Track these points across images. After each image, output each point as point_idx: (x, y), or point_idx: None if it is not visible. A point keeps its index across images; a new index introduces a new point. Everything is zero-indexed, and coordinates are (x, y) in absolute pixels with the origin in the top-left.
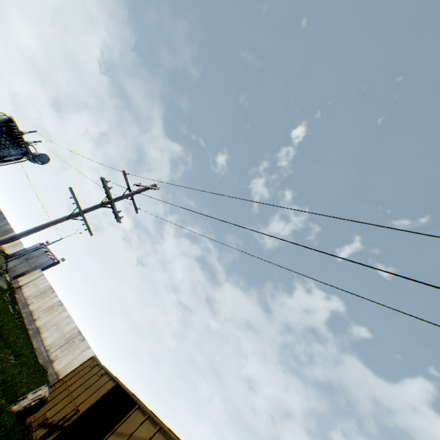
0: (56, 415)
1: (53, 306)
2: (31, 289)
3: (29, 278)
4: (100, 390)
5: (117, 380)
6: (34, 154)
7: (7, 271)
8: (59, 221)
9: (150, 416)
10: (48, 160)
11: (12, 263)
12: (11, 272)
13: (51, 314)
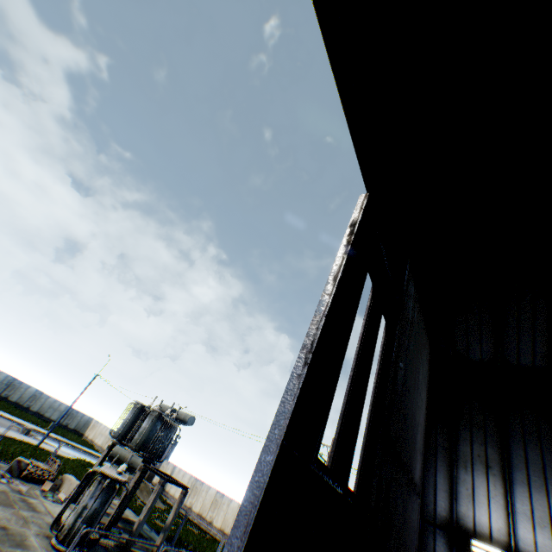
0: None
1: (216, 500)
2: (177, 488)
3: None
4: None
5: None
6: (175, 417)
7: (151, 487)
8: None
9: None
10: (193, 419)
11: None
12: None
13: (221, 509)
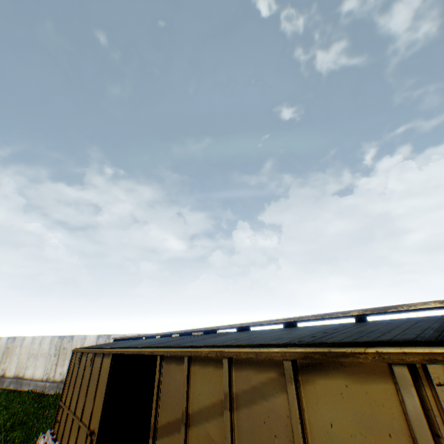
0: None
1: (8, 349)
2: None
3: None
4: (101, 383)
5: (110, 351)
6: None
7: None
8: None
9: (194, 356)
10: None
11: None
12: None
13: (14, 355)
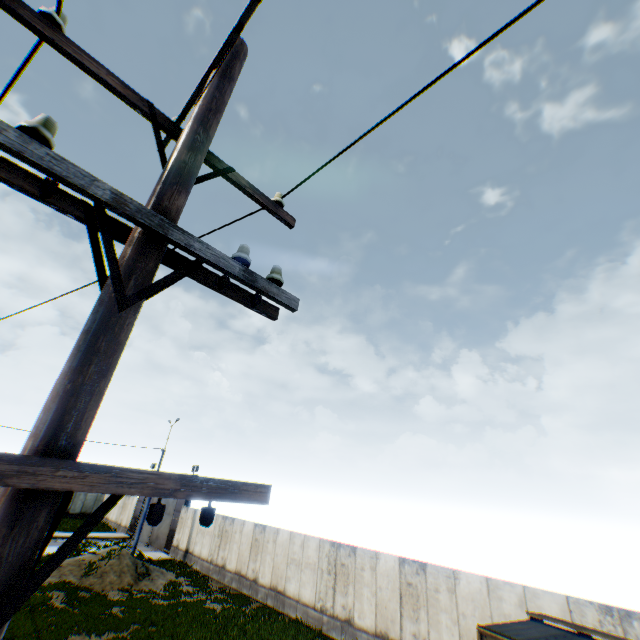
0: None
1: (256, 540)
2: (202, 543)
3: (183, 530)
4: None
5: None
6: None
7: (148, 558)
8: None
9: None
10: None
11: (144, 531)
12: (155, 543)
13: (265, 553)
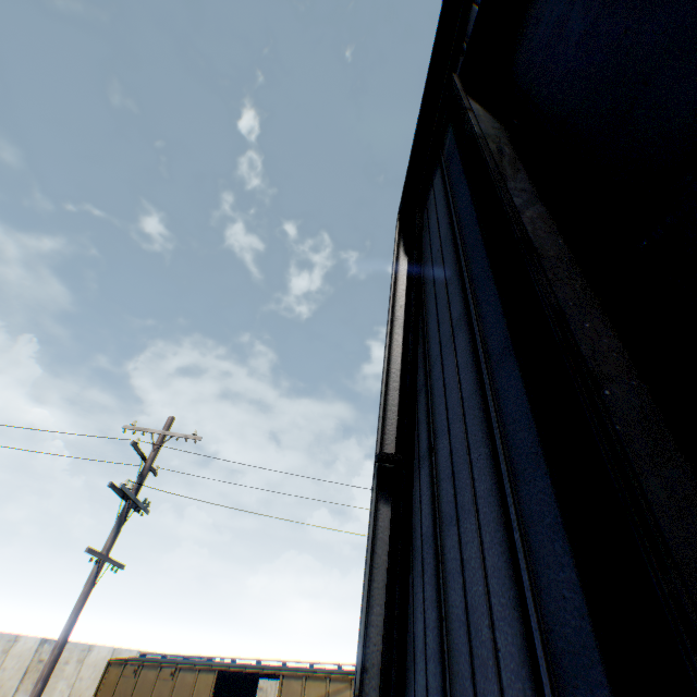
0: None
1: None
2: None
3: None
4: (198, 692)
5: (217, 667)
6: None
7: None
8: (85, 603)
9: (309, 675)
10: None
11: None
12: None
13: None
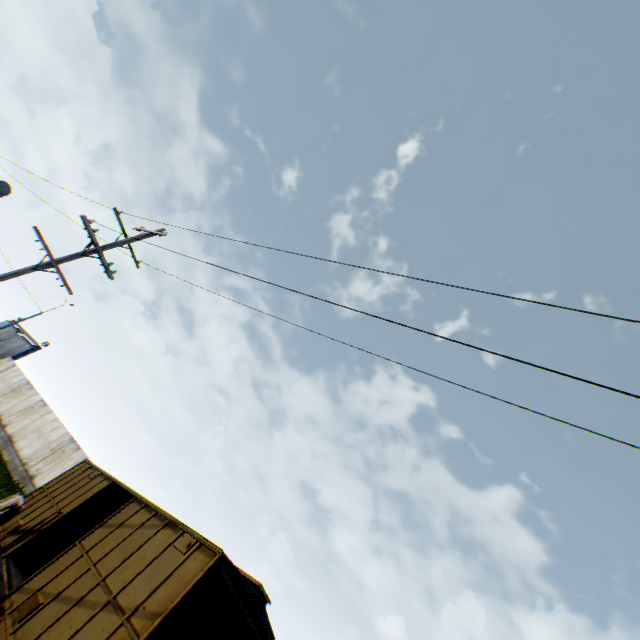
0: (33, 522)
1: (33, 408)
2: None
3: None
4: (91, 492)
5: (114, 479)
6: None
7: None
8: (22, 272)
9: (148, 506)
10: (9, 191)
11: None
12: None
13: (30, 418)
